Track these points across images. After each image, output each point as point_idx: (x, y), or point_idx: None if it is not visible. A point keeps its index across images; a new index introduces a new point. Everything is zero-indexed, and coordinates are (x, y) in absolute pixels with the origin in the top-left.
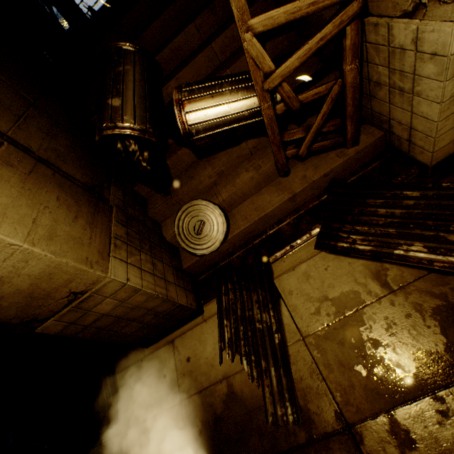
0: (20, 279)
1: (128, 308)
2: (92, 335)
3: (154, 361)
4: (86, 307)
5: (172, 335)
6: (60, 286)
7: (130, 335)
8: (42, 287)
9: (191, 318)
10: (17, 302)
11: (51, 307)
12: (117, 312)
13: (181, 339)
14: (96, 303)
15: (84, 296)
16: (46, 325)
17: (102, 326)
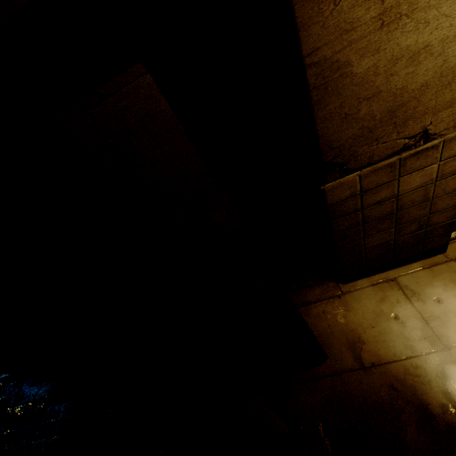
0: (430, 64)
1: (421, 198)
2: (345, 228)
3: (364, 299)
4: (404, 168)
5: (390, 273)
6: (431, 110)
7: (361, 252)
8: (420, 99)
9: (427, 255)
10: (372, 116)
11: (378, 149)
12: (408, 198)
13: (410, 277)
14: (420, 166)
15: (429, 143)
16: (342, 182)
17: (368, 218)
